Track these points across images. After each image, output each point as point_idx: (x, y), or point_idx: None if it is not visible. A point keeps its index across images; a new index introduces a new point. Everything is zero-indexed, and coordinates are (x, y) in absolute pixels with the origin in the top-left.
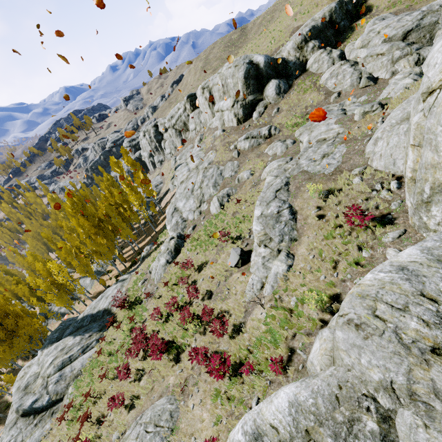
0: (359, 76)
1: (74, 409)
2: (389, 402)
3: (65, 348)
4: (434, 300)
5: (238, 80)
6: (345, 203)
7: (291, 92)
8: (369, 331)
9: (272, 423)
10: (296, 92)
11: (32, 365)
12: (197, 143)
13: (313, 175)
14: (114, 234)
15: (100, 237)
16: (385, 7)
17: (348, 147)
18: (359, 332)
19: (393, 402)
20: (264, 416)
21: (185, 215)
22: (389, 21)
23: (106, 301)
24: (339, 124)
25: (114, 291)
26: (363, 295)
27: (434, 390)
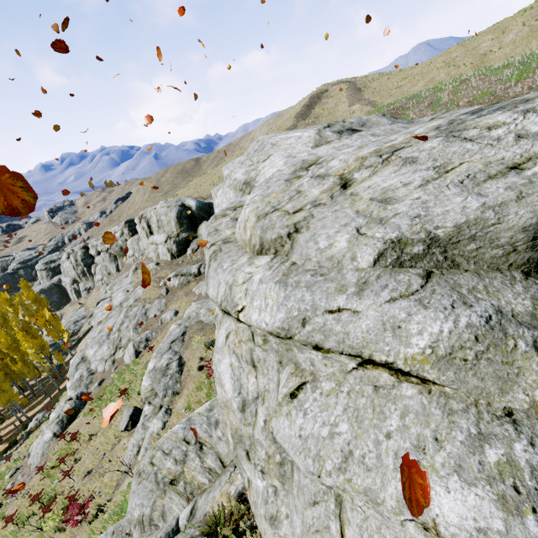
0: None
1: None
2: (139, 534)
3: None
4: (189, 442)
5: (171, 219)
6: None
7: None
8: (143, 476)
9: None
10: None
11: None
12: (131, 273)
13: (205, 325)
14: None
15: None
16: None
17: None
18: (138, 479)
19: (141, 533)
20: None
21: (94, 365)
22: None
23: None
24: None
25: None
26: (156, 446)
27: (162, 513)
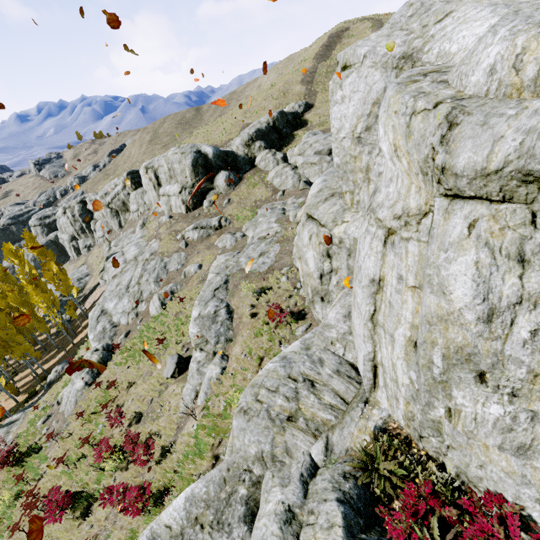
0: (299, 179)
1: None
2: (260, 470)
3: None
4: (295, 379)
5: (186, 167)
6: (274, 301)
7: (242, 185)
8: (251, 414)
9: (167, 523)
10: (246, 185)
11: None
12: (139, 228)
13: (250, 273)
14: (0, 353)
15: None
16: (317, 125)
17: (281, 247)
18: (245, 417)
19: (263, 469)
20: (161, 520)
21: (116, 318)
22: (319, 137)
23: None
24: (278, 223)
25: None
26: (254, 384)
27: (286, 449)
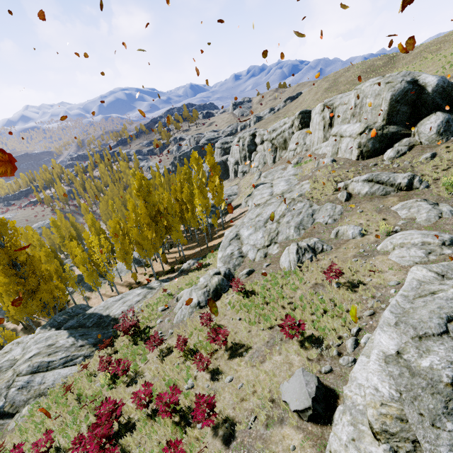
0: None
1: None
2: None
3: (53, 346)
4: None
5: (383, 102)
6: None
7: None
8: None
9: None
10: None
11: (21, 343)
12: (291, 166)
13: None
14: (166, 231)
15: (151, 230)
16: None
17: None
18: None
19: None
20: None
21: (245, 248)
22: None
23: (120, 306)
24: None
25: (135, 298)
26: None
27: None
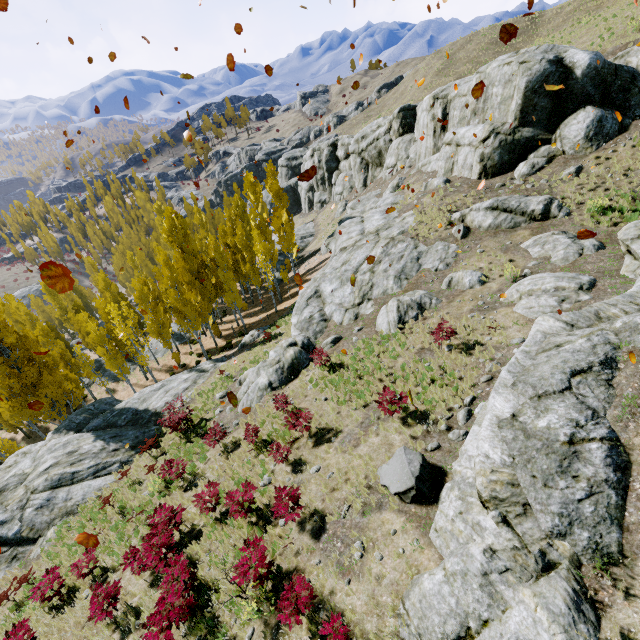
0: None
1: (30, 585)
2: None
3: (76, 453)
4: None
5: (515, 92)
6: None
7: (622, 142)
8: None
9: None
10: (634, 143)
11: (28, 454)
12: (389, 191)
13: None
14: (216, 292)
15: (194, 291)
16: None
17: None
18: None
19: None
20: None
21: (329, 309)
22: None
23: (162, 397)
24: None
25: (181, 385)
26: None
27: None
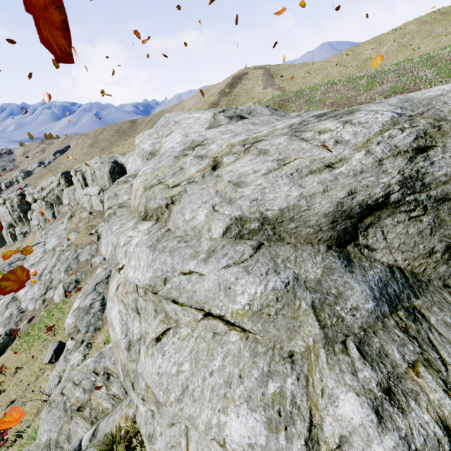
0: None
1: None
2: None
3: None
4: (98, 373)
5: (104, 173)
6: None
7: None
8: (53, 405)
9: None
10: None
11: None
12: (66, 220)
13: None
14: None
15: None
16: None
17: None
18: (48, 408)
19: None
20: None
21: (24, 304)
22: None
23: None
24: None
25: None
26: (68, 378)
27: (68, 436)
